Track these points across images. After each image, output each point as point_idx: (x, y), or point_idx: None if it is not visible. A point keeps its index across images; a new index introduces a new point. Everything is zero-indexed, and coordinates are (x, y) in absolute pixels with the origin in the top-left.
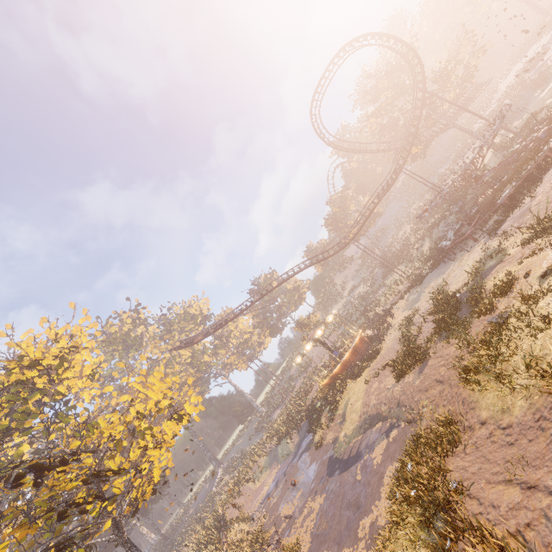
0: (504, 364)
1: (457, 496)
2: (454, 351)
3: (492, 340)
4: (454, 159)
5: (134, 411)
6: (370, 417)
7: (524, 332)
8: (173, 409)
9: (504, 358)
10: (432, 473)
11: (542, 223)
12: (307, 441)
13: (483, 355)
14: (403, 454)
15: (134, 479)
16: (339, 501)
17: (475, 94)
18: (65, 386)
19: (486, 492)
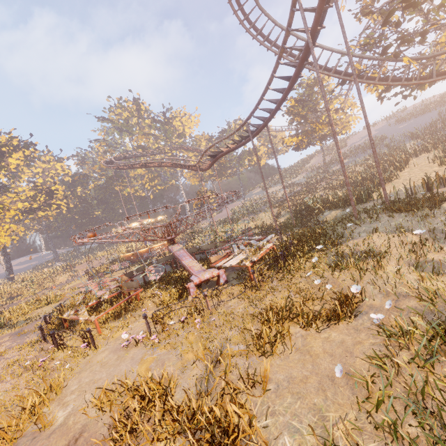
0: None
1: None
2: None
3: None
4: None
5: None
6: None
7: None
8: None
9: None
10: None
11: None
12: None
13: None
14: None
15: None
16: None
17: None
18: None
19: None
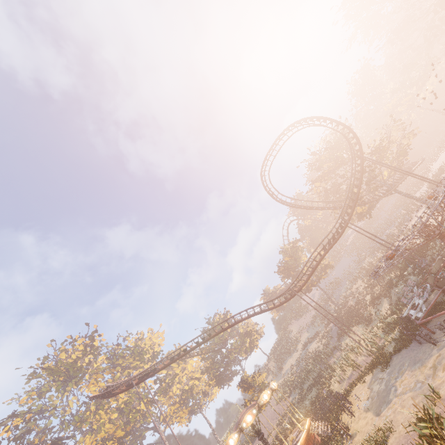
0: None
1: None
2: None
3: None
4: (400, 222)
5: None
6: None
7: None
8: None
9: None
10: None
11: None
12: None
13: None
14: None
15: None
16: None
17: (411, 168)
18: None
19: None
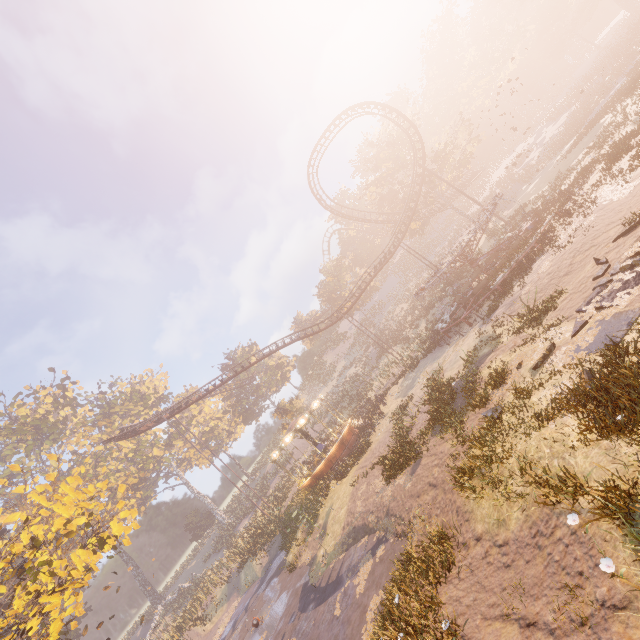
0: (499, 467)
1: (450, 639)
2: (449, 448)
3: (487, 437)
4: (450, 240)
5: (28, 537)
6: (355, 530)
7: (519, 430)
8: (92, 529)
9: (500, 460)
10: (422, 608)
11: (531, 313)
12: (278, 561)
13: (478, 456)
14: (390, 582)
15: None
16: None
17: (471, 179)
18: None
19: (482, 631)
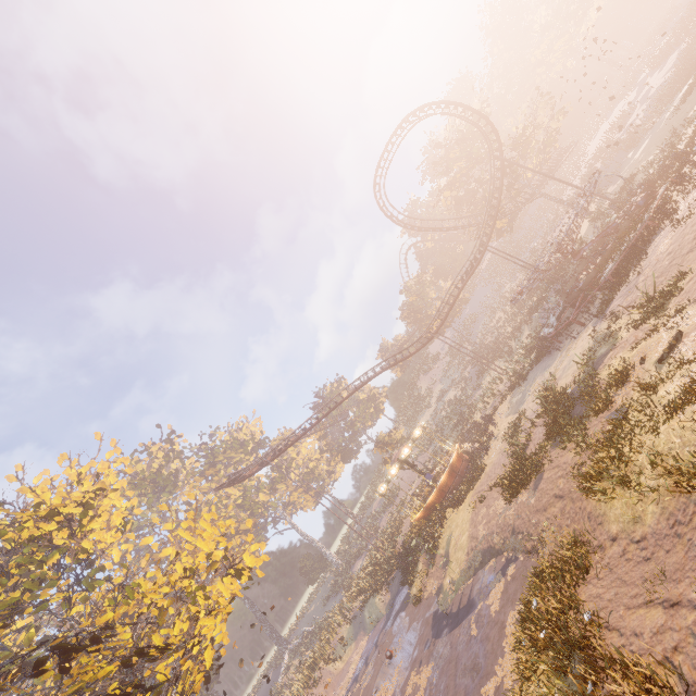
0: (628, 465)
1: (594, 630)
2: (572, 458)
3: (612, 439)
4: (546, 232)
5: (181, 568)
6: (480, 553)
7: (646, 426)
8: (229, 562)
9: (628, 458)
10: (562, 607)
11: (652, 301)
12: (402, 597)
13: (604, 458)
14: (525, 591)
15: (184, 660)
16: (452, 668)
17: (561, 159)
18: (92, 541)
19: (627, 619)
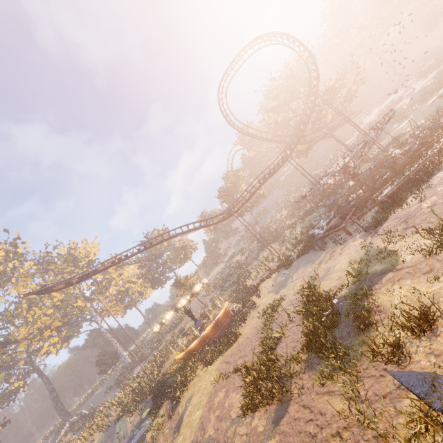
0: None
1: None
2: (334, 414)
3: None
4: (327, 165)
5: None
6: None
7: None
8: None
9: None
10: None
11: None
12: (144, 428)
13: None
14: None
15: None
16: None
17: (350, 117)
18: None
19: None
